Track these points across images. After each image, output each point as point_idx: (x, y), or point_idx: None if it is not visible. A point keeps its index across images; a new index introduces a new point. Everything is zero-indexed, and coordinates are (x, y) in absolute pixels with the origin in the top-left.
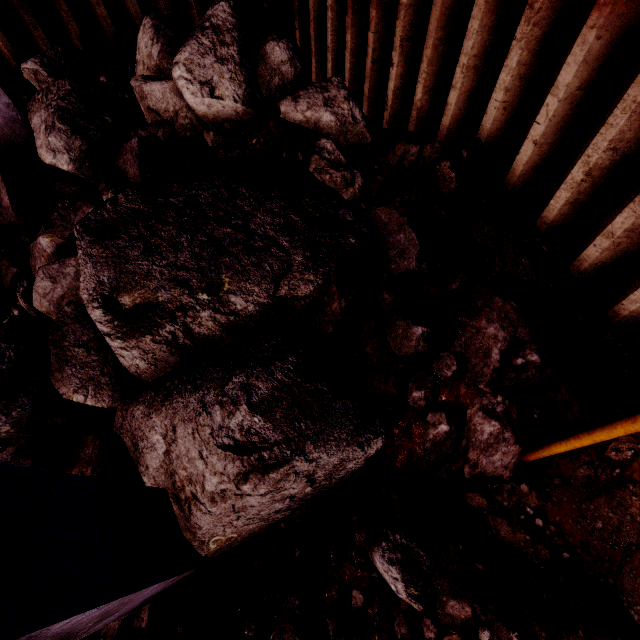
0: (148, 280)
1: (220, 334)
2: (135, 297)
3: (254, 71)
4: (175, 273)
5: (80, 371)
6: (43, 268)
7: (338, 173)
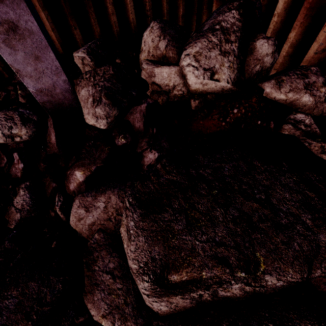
0: (192, 256)
1: (239, 295)
2: (183, 275)
3: (243, 60)
4: (215, 249)
5: (107, 297)
6: (79, 198)
7: (318, 143)
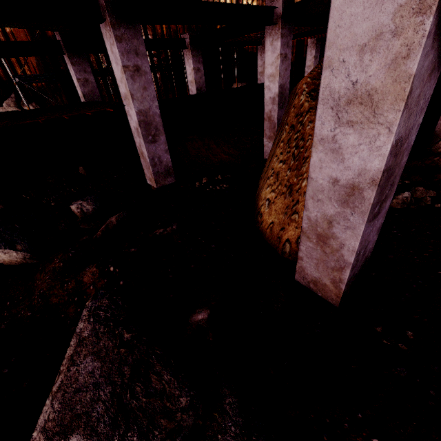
0: None
1: None
2: None
3: (20, 103)
4: None
5: None
6: None
7: None
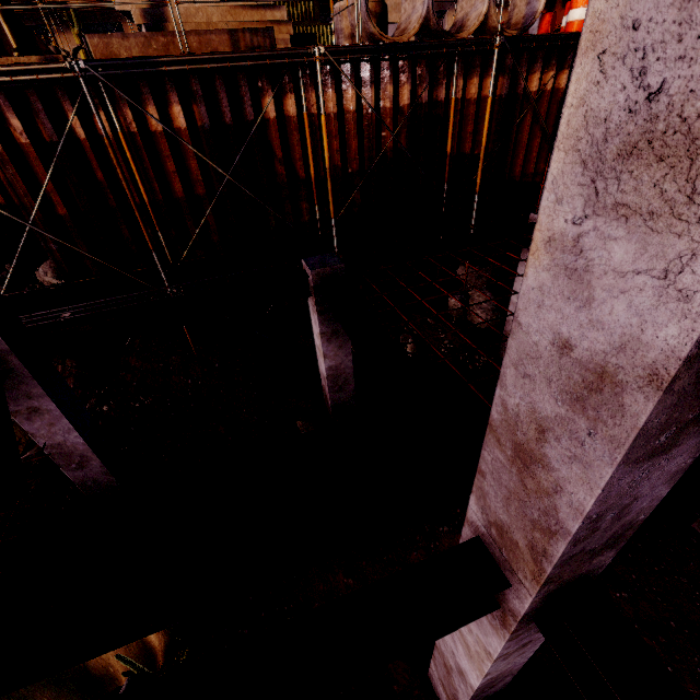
0: None
1: None
2: None
3: None
4: None
5: None
6: None
7: None
